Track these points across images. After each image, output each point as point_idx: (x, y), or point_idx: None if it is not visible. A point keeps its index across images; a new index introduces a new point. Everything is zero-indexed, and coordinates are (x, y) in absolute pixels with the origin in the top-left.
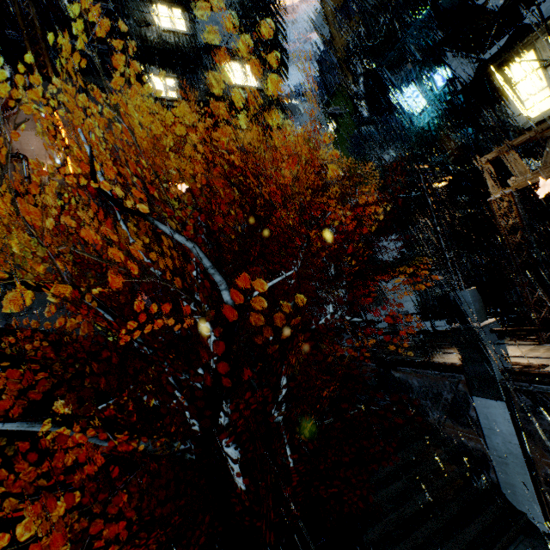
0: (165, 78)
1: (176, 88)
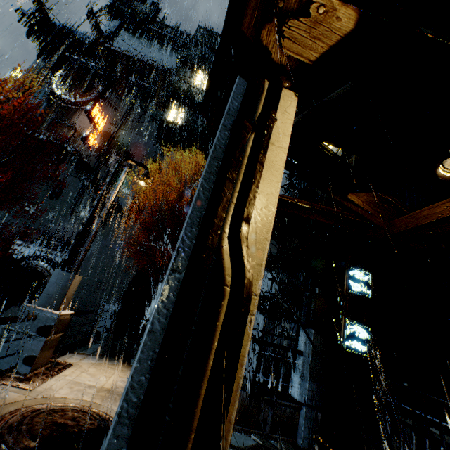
0: (179, 112)
1: (183, 119)
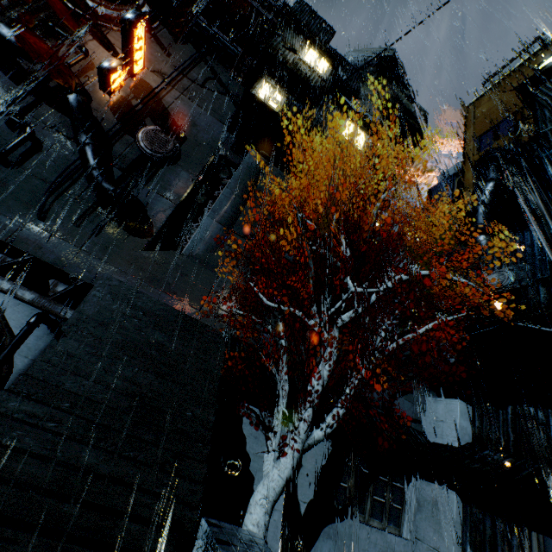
0: (276, 91)
1: (280, 104)
